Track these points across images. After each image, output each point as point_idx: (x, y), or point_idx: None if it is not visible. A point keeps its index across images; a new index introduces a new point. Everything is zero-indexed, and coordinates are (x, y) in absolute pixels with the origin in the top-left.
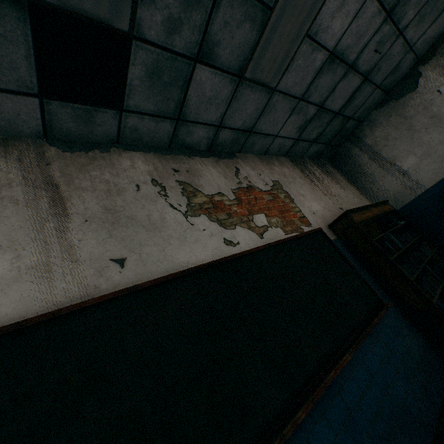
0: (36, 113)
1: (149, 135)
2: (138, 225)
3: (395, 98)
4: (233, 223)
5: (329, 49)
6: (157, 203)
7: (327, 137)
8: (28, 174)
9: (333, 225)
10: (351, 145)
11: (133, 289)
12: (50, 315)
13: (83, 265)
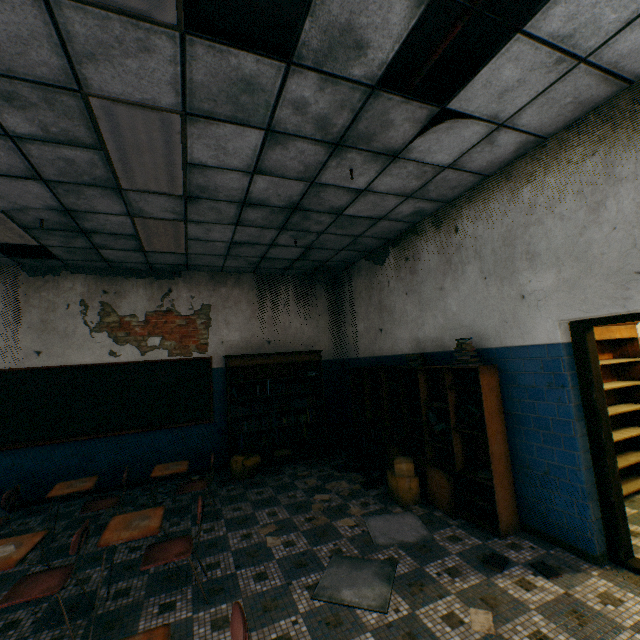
0: (11, 260)
1: (90, 265)
2: (57, 333)
3: (373, 260)
4: (127, 340)
5: (227, 241)
6: (77, 320)
7: (305, 267)
8: (7, 294)
9: (225, 358)
10: (347, 277)
11: (38, 368)
12: (2, 370)
13: (21, 351)
